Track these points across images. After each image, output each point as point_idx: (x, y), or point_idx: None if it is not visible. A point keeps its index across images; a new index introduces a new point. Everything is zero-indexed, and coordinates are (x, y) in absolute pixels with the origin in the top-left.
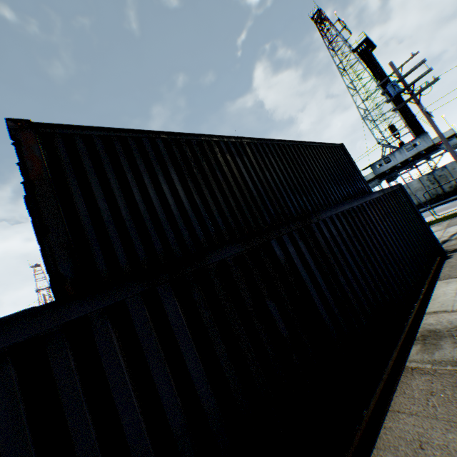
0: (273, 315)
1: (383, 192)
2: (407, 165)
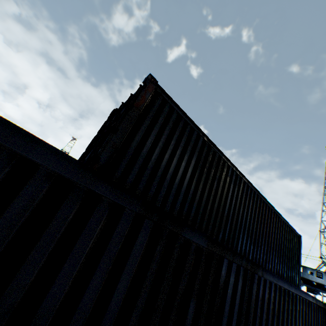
0: (187, 315)
1: (316, 301)
2: None
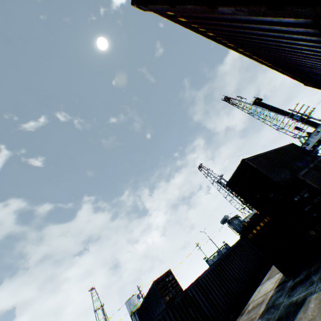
0: None
1: None
2: (320, 142)
